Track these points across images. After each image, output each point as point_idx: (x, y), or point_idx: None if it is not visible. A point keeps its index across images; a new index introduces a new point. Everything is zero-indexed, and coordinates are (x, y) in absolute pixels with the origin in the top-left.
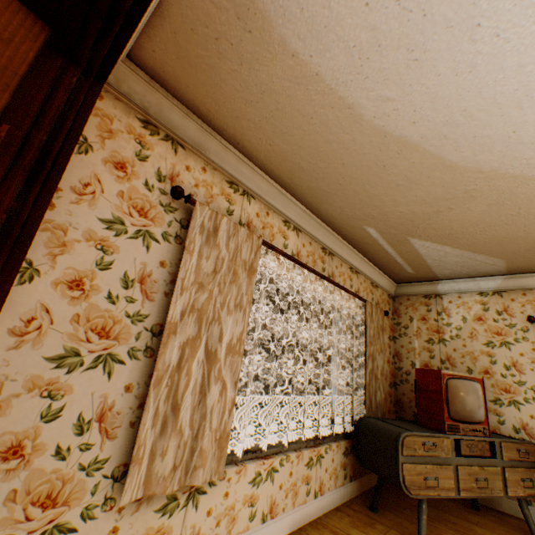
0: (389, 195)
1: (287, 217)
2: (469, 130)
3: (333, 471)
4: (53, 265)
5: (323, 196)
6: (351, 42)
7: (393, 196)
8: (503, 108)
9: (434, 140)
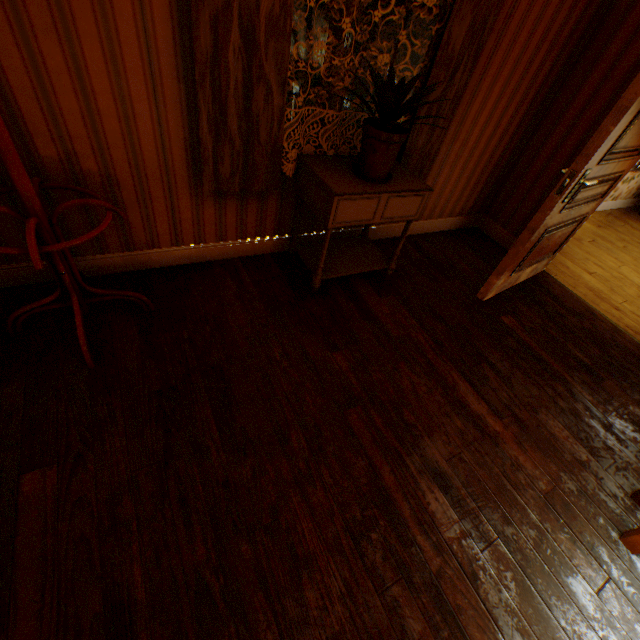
0: None
1: None
2: None
3: (629, 190)
4: None
5: None
6: None
7: None
8: None
9: None
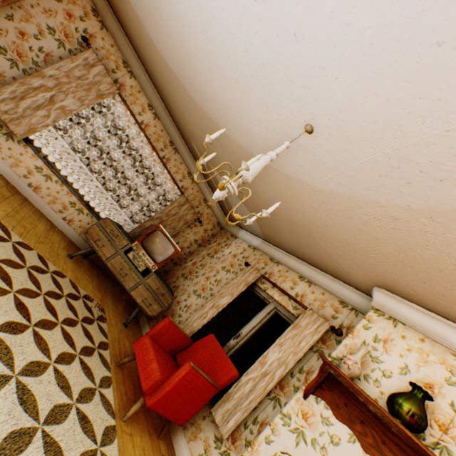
0: (187, 114)
1: (151, 103)
2: (187, 76)
3: (84, 228)
4: (20, 23)
5: (169, 102)
6: (140, 5)
7: (188, 116)
8: (188, 66)
9: (181, 78)
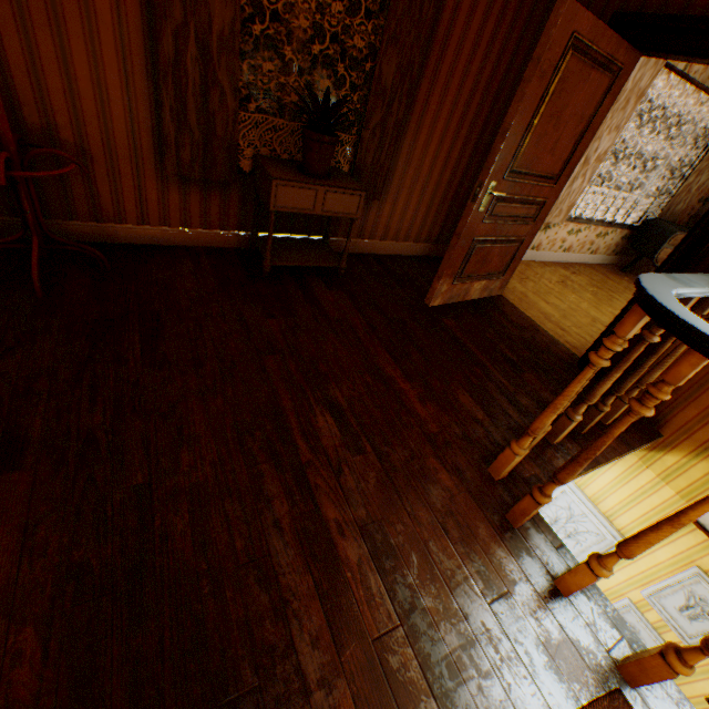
0: None
1: None
2: None
3: (607, 246)
4: None
5: None
6: None
7: None
8: None
9: None
